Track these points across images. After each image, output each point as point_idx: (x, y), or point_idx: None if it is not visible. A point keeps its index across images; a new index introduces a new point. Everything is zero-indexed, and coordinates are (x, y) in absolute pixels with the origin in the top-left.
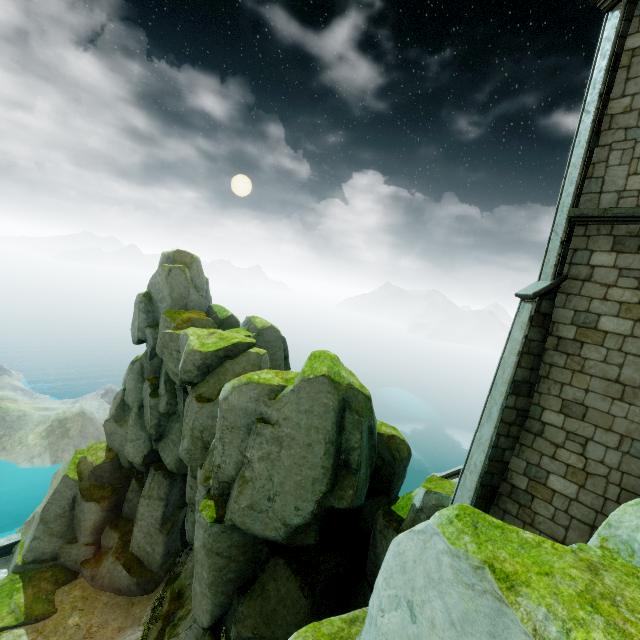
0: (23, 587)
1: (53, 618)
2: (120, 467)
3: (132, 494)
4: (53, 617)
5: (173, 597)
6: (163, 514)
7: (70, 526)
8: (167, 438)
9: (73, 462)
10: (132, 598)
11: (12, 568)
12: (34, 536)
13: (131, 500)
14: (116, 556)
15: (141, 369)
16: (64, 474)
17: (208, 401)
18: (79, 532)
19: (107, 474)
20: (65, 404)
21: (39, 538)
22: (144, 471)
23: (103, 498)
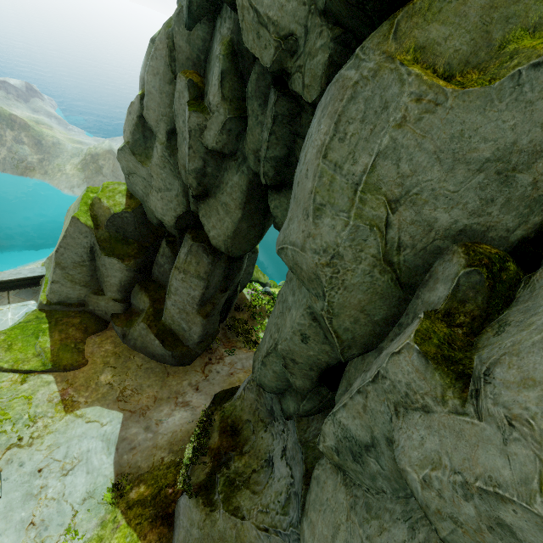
0: (49, 330)
1: (83, 370)
2: (146, 222)
3: (162, 259)
4: (83, 369)
5: (224, 428)
6: (202, 295)
7: (93, 277)
8: (214, 198)
9: (84, 202)
10: (167, 367)
11: (38, 304)
12: (52, 279)
13: (161, 265)
14: (147, 323)
15: (169, 50)
16: (72, 215)
17: (455, 83)
18: (104, 286)
19: (130, 227)
20: (97, 142)
21: (59, 282)
22: (177, 235)
23: (127, 256)
